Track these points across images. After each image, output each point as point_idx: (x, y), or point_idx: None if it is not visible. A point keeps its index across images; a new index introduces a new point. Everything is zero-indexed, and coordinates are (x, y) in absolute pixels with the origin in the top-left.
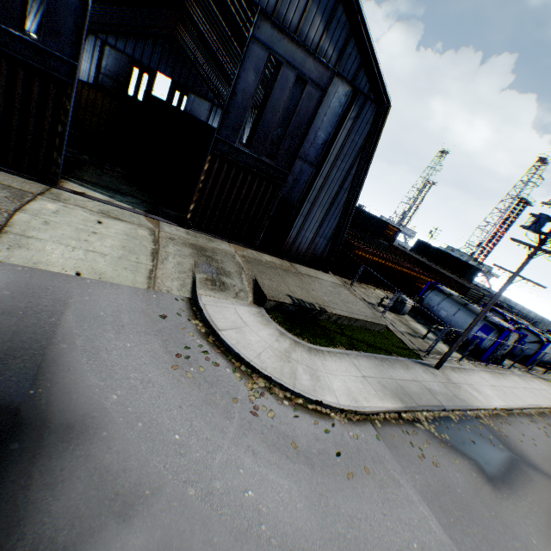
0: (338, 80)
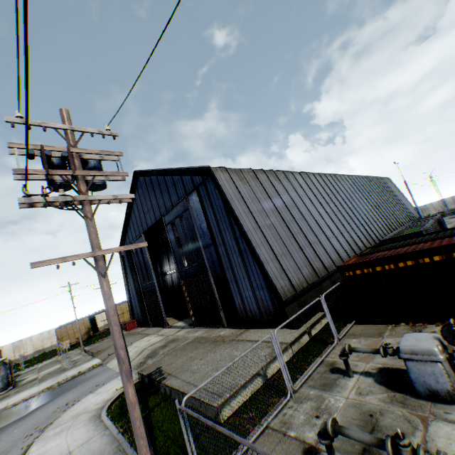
0: (190, 196)
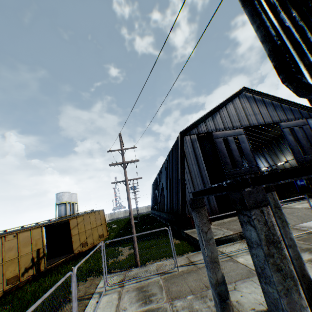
0: (306, 120)
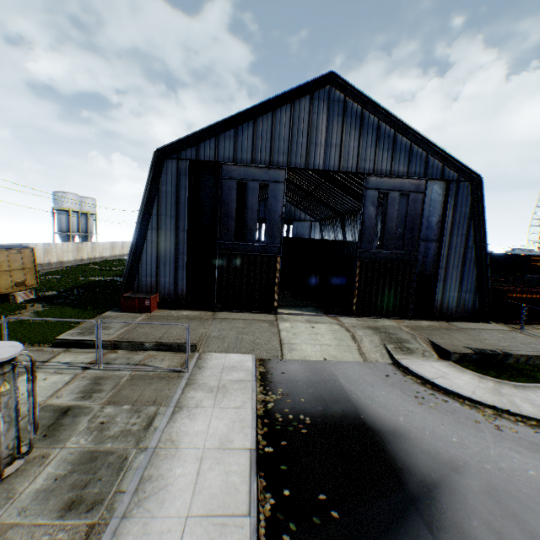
0: (430, 182)
